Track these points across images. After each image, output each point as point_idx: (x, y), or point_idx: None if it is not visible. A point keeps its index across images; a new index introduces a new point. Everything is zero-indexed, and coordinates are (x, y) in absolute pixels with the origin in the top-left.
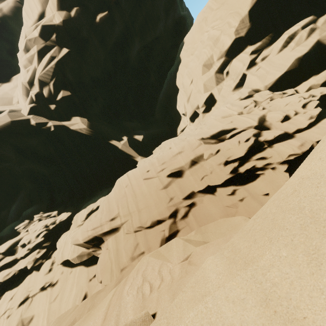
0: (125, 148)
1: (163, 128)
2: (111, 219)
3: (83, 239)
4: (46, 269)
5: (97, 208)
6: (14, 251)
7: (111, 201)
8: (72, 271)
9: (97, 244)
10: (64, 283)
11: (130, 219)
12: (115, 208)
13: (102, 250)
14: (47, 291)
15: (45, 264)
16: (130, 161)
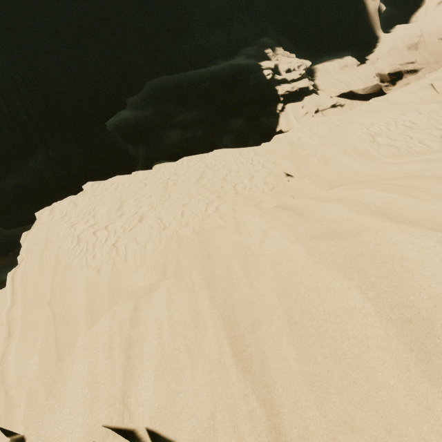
0: (373, 11)
1: (396, 9)
2: (411, 62)
3: (390, 70)
4: (328, 94)
5: (345, 65)
6: (278, 73)
7: (401, 51)
8: (352, 102)
9: (393, 80)
10: (352, 107)
11: (428, 67)
12: (410, 56)
13: (394, 87)
14: (338, 109)
15: (320, 92)
16: (370, 30)
